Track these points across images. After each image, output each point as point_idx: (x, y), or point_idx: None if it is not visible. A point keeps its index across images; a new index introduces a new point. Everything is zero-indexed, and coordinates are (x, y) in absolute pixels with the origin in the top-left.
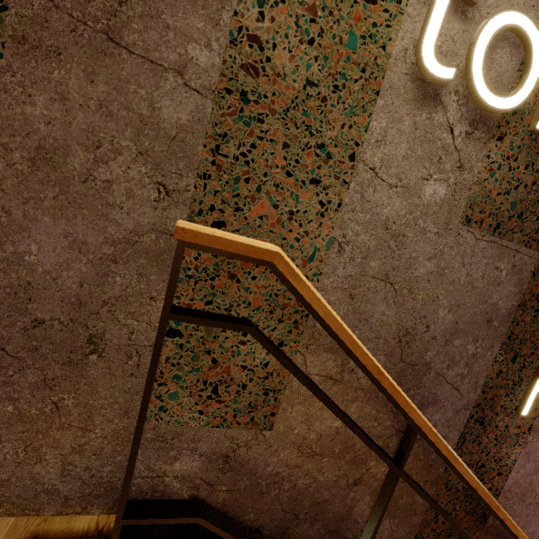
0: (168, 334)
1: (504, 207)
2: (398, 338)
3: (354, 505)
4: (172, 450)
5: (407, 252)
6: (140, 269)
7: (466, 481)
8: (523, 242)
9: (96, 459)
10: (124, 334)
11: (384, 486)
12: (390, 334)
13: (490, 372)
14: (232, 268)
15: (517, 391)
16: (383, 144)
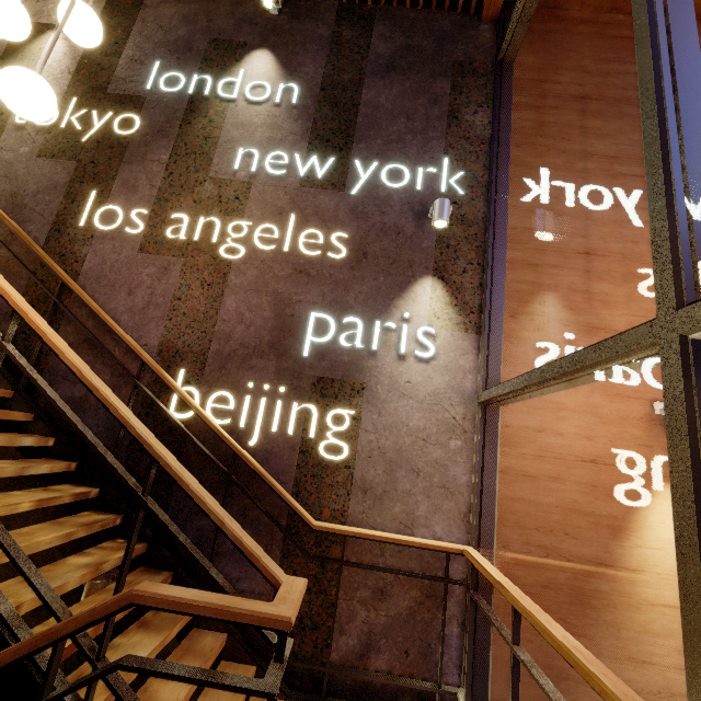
0: None
1: (56, 150)
2: (12, 195)
3: None
4: None
5: (15, 168)
6: None
7: (15, 231)
8: (67, 159)
9: None
10: None
11: None
12: (8, 194)
13: (60, 208)
14: None
15: (79, 217)
16: (6, 142)
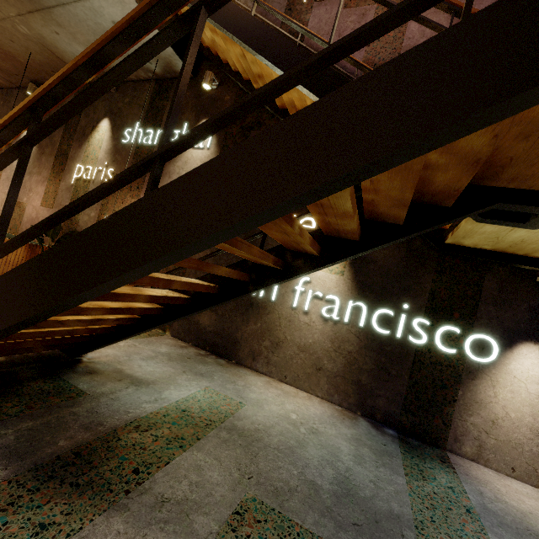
0: None
1: None
2: None
3: None
4: None
5: None
6: None
7: None
8: None
9: None
10: None
11: None
12: None
13: None
14: None
15: None
16: None
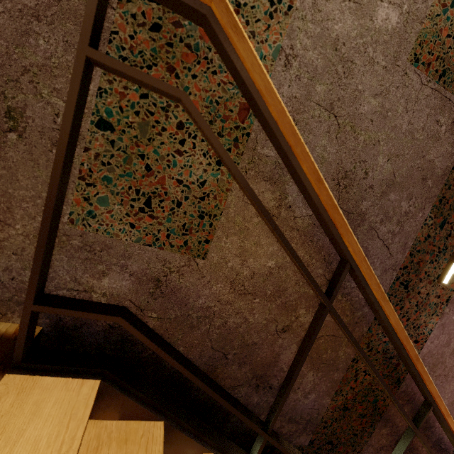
0: (98, 125)
1: (452, 53)
2: (337, 180)
3: (282, 353)
4: (100, 263)
5: (353, 82)
6: (67, 36)
7: (390, 326)
8: None
9: (17, 260)
10: (48, 115)
11: (312, 322)
12: (329, 174)
13: (419, 235)
14: (171, 58)
15: (441, 259)
16: None
